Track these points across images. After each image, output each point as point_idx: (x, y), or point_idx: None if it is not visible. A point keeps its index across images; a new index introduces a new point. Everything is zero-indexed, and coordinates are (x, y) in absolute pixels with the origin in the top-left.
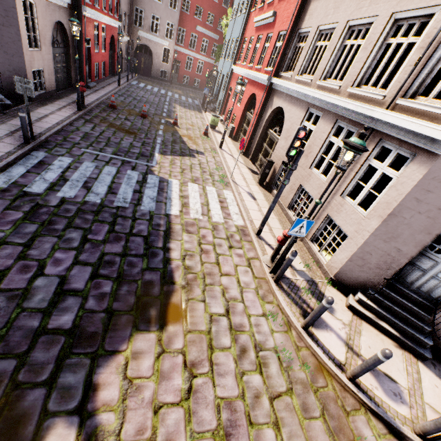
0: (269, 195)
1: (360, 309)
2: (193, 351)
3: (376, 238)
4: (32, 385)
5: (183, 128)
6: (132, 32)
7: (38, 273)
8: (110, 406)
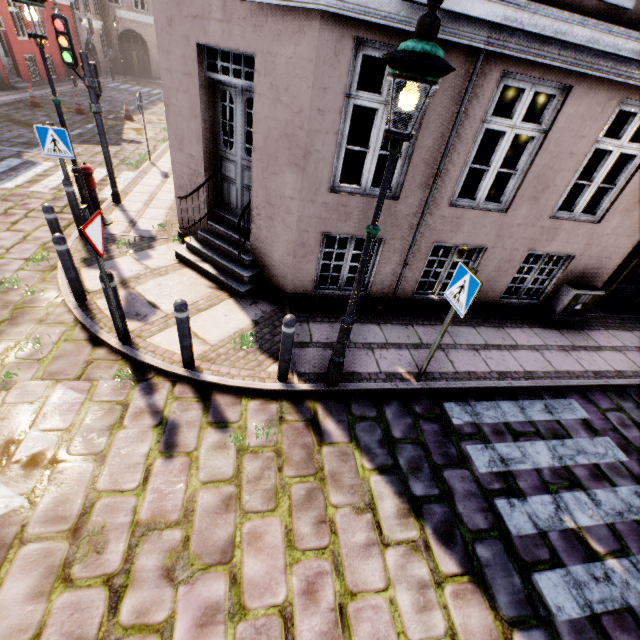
0: None
1: (183, 254)
2: None
3: (174, 150)
4: None
5: (140, 122)
6: (107, 13)
7: None
8: None
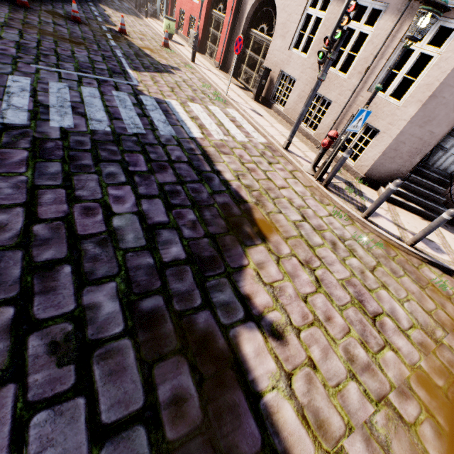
0: (270, 111)
1: (393, 197)
2: (300, 252)
3: (412, 125)
4: (193, 311)
5: (135, 38)
6: None
7: (109, 214)
8: (270, 307)
